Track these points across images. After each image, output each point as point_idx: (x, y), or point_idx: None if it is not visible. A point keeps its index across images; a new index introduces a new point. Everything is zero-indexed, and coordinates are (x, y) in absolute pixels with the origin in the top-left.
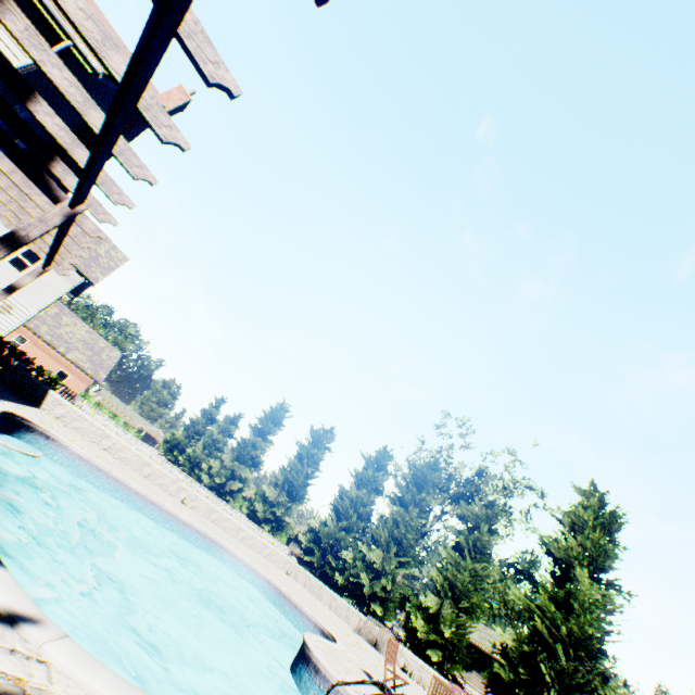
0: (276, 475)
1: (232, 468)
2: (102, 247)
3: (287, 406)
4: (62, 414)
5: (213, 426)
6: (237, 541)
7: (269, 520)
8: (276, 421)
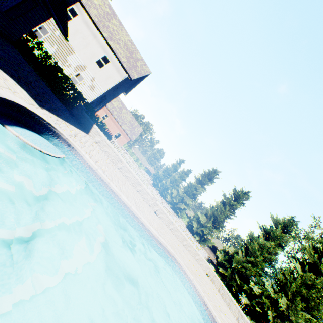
0: (206, 209)
1: (182, 196)
2: (139, 62)
3: (217, 171)
4: (98, 141)
5: (175, 172)
6: (181, 247)
7: (198, 233)
8: (209, 178)
